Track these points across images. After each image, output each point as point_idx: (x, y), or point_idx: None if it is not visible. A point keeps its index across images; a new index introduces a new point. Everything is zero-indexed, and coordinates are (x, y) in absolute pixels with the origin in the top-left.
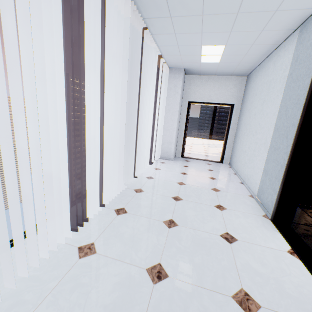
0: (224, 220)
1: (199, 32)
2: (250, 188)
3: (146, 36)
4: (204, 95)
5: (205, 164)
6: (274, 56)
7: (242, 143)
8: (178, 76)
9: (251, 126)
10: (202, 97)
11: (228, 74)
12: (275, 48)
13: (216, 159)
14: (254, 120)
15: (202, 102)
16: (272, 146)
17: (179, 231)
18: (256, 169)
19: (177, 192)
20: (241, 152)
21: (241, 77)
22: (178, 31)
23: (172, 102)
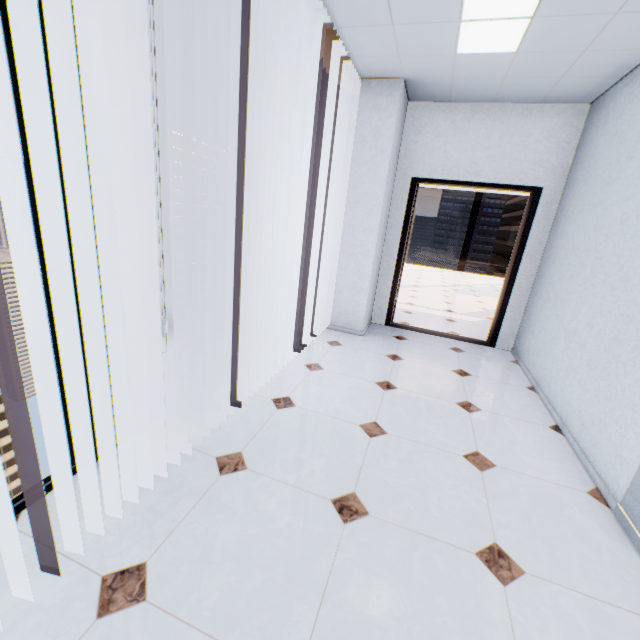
0: None
1: None
2: (591, 462)
3: None
4: (457, 162)
5: (449, 348)
6: None
7: (563, 304)
8: (387, 102)
9: (605, 258)
10: (450, 166)
11: (533, 98)
12: None
13: (476, 333)
14: (620, 241)
15: (451, 180)
16: None
17: None
18: (621, 409)
19: (355, 474)
20: (558, 331)
21: (572, 108)
22: None
23: (366, 178)
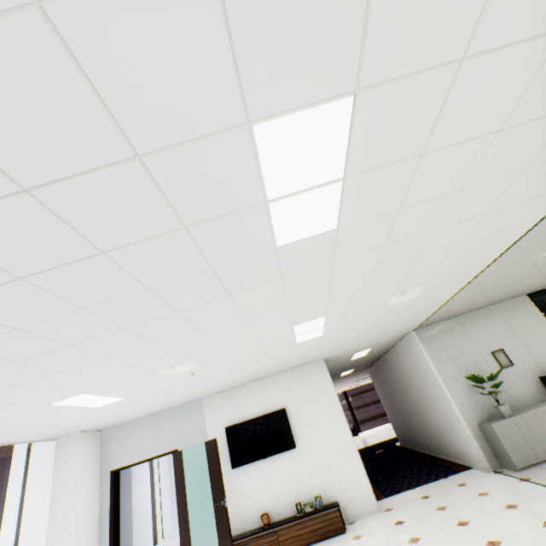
0: None
1: None
2: None
3: None
4: None
5: None
6: None
7: None
8: None
9: None
10: None
11: None
12: None
13: None
14: None
15: None
16: None
17: None
18: None
19: None
20: None
21: None
22: None
23: None
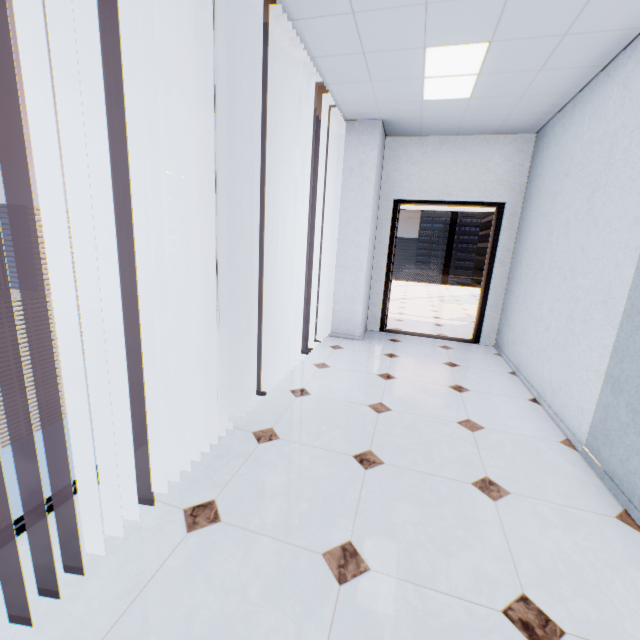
0: (509, 540)
1: (419, 2)
2: (562, 420)
3: (278, 27)
4: (432, 185)
5: (438, 347)
6: (625, 66)
7: (530, 298)
8: (368, 139)
9: (557, 255)
10: (426, 188)
11: (489, 131)
12: (627, 41)
13: (462, 334)
14: (566, 240)
15: (427, 200)
16: (636, 312)
17: (371, 596)
18: (579, 371)
19: (369, 438)
20: (529, 321)
21: (522, 137)
22: (360, 3)
23: (355, 202)
